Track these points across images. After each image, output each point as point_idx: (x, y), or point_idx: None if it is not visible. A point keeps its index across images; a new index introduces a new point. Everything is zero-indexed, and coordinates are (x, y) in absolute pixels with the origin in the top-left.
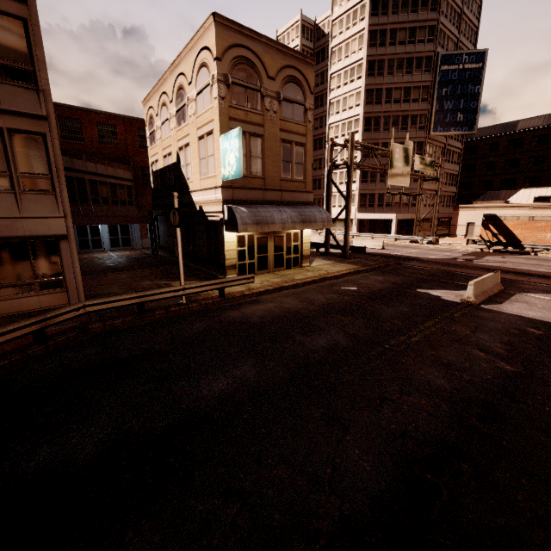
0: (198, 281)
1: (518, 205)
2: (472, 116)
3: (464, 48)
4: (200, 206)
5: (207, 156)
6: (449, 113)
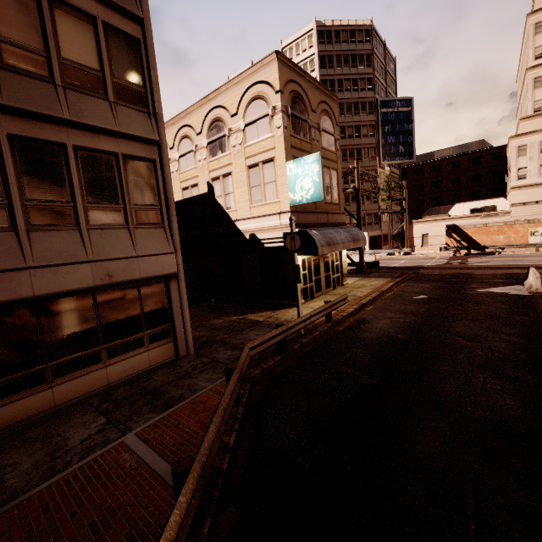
0: (269, 311)
1: (460, 216)
2: (410, 148)
3: (390, 96)
4: (251, 234)
5: (264, 183)
6: (393, 146)
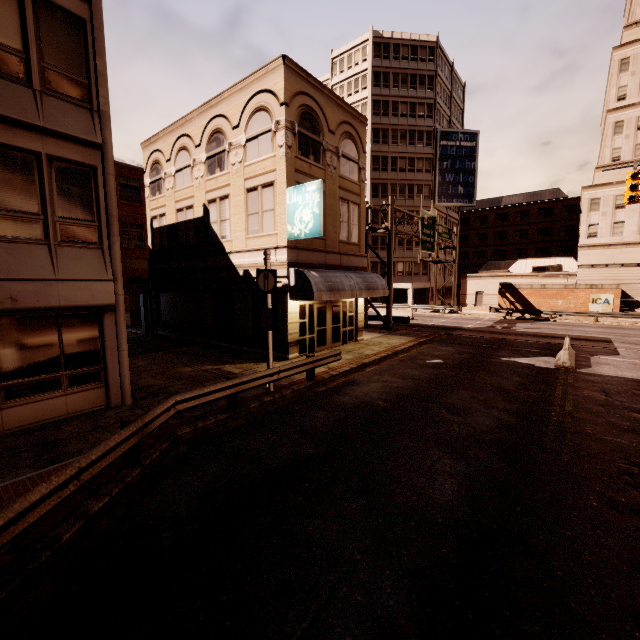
0: (253, 363)
1: (521, 274)
2: (471, 190)
3: (455, 127)
4: (245, 270)
5: (262, 211)
6: (451, 185)
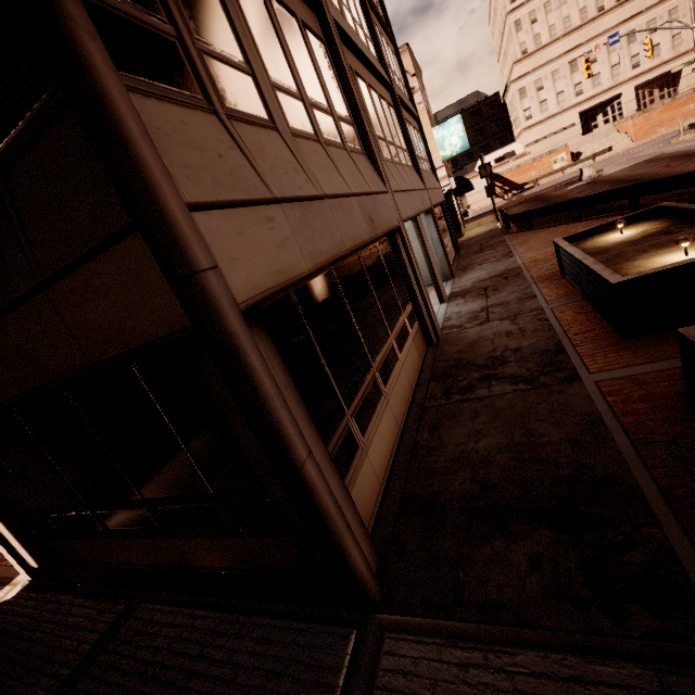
0: None
1: None
2: None
3: None
4: None
5: None
6: None
